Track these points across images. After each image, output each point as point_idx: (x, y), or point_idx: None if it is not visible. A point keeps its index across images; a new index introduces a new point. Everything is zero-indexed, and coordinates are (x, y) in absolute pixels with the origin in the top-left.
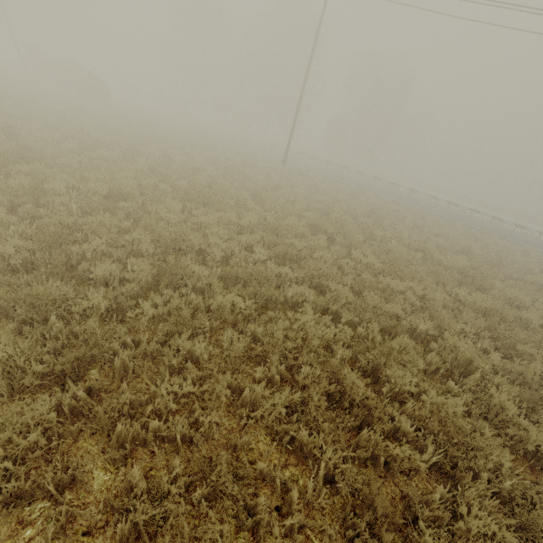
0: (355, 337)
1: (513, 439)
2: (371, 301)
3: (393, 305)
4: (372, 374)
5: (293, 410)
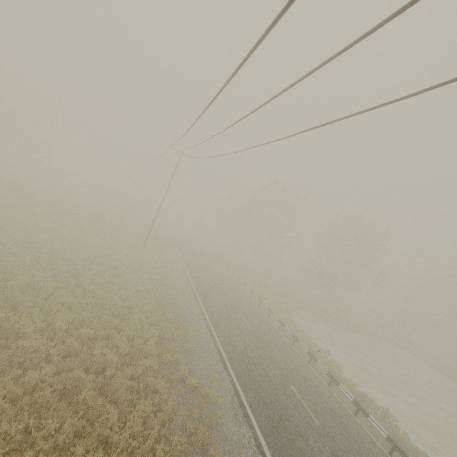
0: None
1: None
2: None
3: None
4: None
5: None
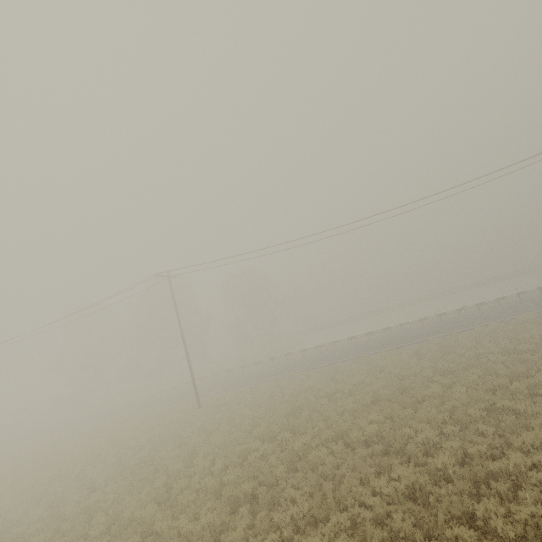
0: None
1: None
2: None
3: None
4: None
5: None
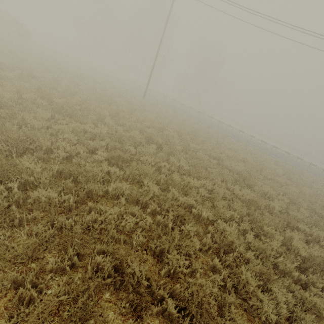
0: (156, 222)
1: (253, 307)
2: (170, 196)
3: (187, 198)
4: (160, 255)
5: (78, 297)
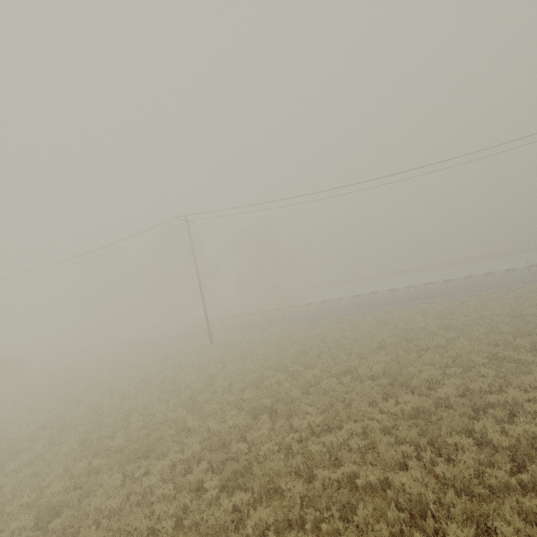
0: None
1: None
2: (319, 485)
3: (341, 470)
4: None
5: None
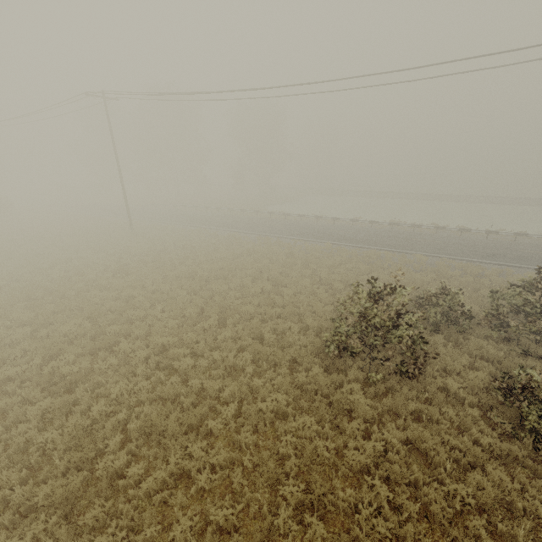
0: None
1: None
2: None
3: None
4: None
5: None
